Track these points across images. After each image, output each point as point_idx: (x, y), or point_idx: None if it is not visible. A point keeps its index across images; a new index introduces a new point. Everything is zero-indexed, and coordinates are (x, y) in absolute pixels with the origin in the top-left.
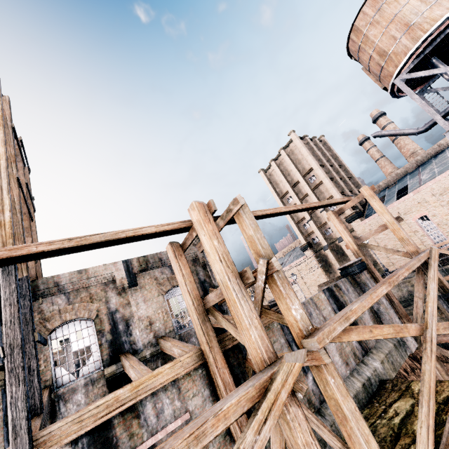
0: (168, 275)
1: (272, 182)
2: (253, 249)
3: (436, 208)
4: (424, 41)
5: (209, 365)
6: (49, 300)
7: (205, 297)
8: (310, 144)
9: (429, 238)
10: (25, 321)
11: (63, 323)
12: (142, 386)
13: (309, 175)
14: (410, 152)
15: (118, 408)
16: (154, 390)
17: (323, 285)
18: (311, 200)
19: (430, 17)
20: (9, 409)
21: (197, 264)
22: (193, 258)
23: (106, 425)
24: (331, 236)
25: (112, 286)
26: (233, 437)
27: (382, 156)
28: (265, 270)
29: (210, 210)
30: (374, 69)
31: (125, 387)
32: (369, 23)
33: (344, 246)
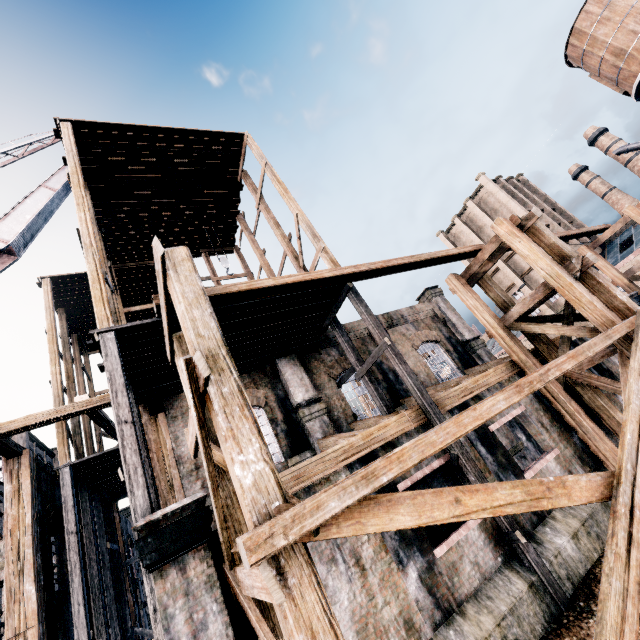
0: (413, 331)
1: (458, 245)
2: (557, 255)
3: None
4: None
5: (527, 371)
6: (324, 352)
7: (505, 314)
8: (507, 186)
9: None
10: (350, 347)
11: (343, 371)
12: (479, 382)
13: None
14: None
15: (470, 394)
16: (489, 386)
17: None
18: (520, 259)
19: None
20: (408, 378)
21: (436, 321)
22: (431, 315)
23: (466, 405)
24: (558, 302)
25: (369, 341)
26: (571, 425)
27: (610, 188)
28: (580, 267)
29: (514, 223)
30: (608, 72)
31: (467, 381)
32: (595, 22)
33: None
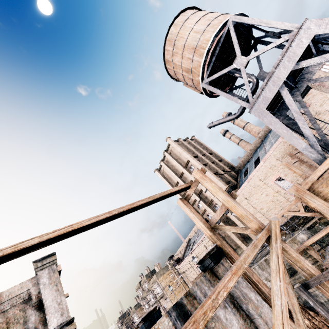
0: None
1: (166, 176)
2: None
3: (284, 169)
4: (207, 54)
5: None
6: None
7: None
8: (184, 143)
9: (291, 195)
10: None
11: None
12: None
13: (189, 166)
14: (256, 133)
15: None
16: None
17: (195, 281)
18: None
19: (204, 39)
20: None
21: (29, 306)
22: (25, 298)
23: None
24: None
25: None
26: None
27: (240, 140)
28: None
29: None
30: (189, 82)
31: None
32: (172, 55)
33: (231, 217)
